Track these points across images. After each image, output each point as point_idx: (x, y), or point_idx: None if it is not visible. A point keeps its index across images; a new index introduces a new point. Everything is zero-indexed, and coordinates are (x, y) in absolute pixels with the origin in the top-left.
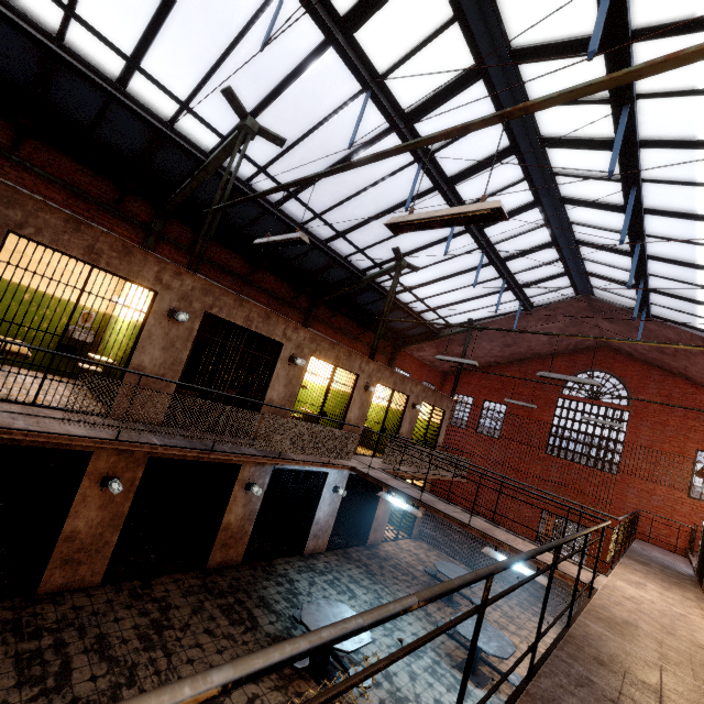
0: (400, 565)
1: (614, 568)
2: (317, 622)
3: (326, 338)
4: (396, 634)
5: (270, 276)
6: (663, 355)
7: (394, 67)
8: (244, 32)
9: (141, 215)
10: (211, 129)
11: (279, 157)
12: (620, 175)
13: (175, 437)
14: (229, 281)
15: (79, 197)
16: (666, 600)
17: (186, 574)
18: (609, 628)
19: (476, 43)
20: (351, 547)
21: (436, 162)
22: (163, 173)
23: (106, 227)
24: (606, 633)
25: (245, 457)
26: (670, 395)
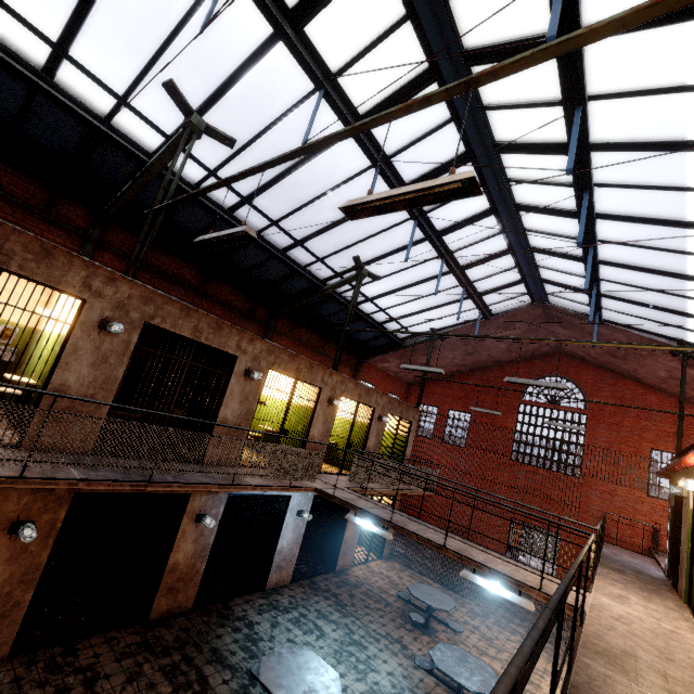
0: (372, 592)
1: (594, 581)
2: (278, 678)
3: (285, 349)
4: (370, 676)
5: (225, 287)
6: (615, 359)
7: (347, 66)
8: (185, 20)
9: (77, 220)
10: (154, 127)
11: (230, 160)
12: (573, 180)
13: (105, 468)
14: (180, 292)
15: (1, 199)
16: (651, 614)
17: (123, 630)
18: (611, 665)
19: (429, 44)
20: (319, 575)
21: (393, 167)
22: (101, 175)
23: (34, 232)
24: (609, 672)
25: (192, 486)
26: (622, 397)
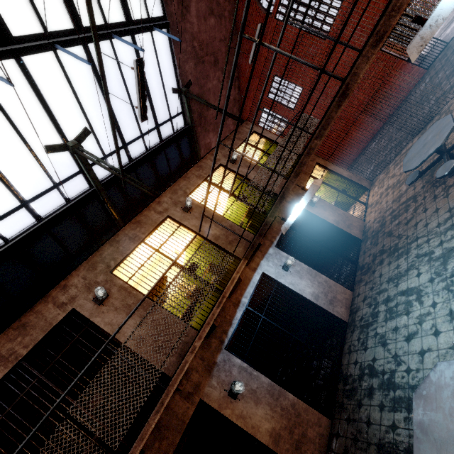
0: (394, 210)
1: None
2: None
3: (100, 249)
4: None
5: None
6: None
7: None
8: None
9: None
10: None
11: None
12: None
13: None
14: None
15: None
16: None
17: None
18: None
19: None
20: (358, 258)
21: None
22: None
23: None
24: None
25: None
26: None
